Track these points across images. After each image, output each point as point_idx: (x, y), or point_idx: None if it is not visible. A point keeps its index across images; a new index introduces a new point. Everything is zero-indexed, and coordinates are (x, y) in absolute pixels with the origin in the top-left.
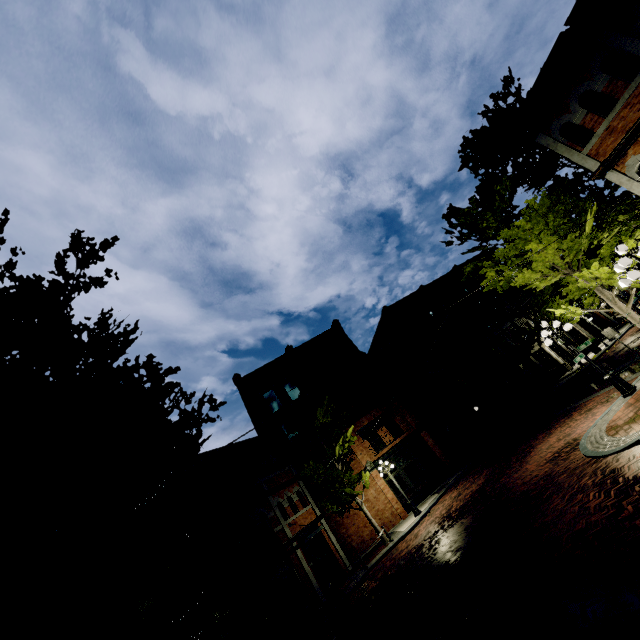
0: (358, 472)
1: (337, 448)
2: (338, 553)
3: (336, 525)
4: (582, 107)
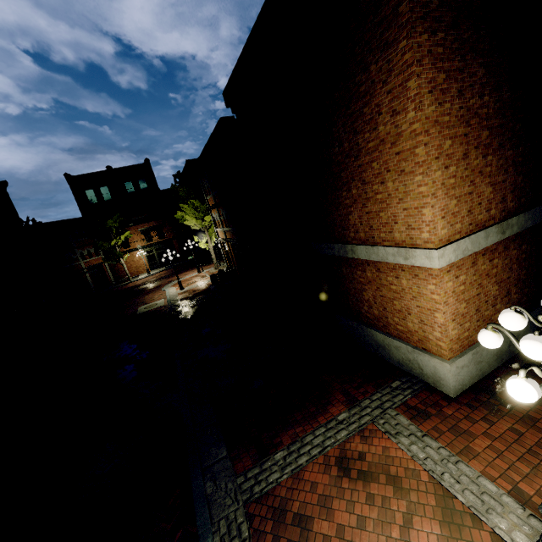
0: (133, 248)
1: (114, 241)
2: (110, 277)
3: (114, 266)
4: (207, 185)
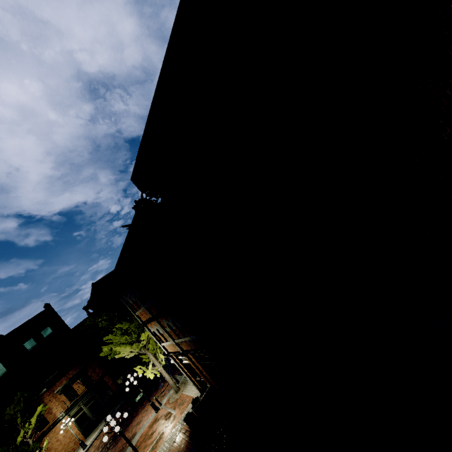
0: (53, 422)
1: (21, 435)
2: None
3: None
4: (132, 299)
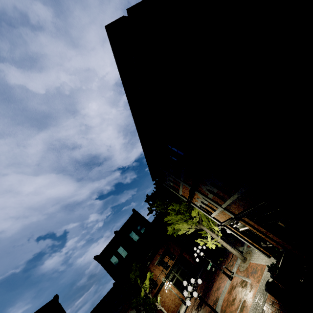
0: (160, 284)
1: (142, 292)
2: None
3: None
4: (171, 181)
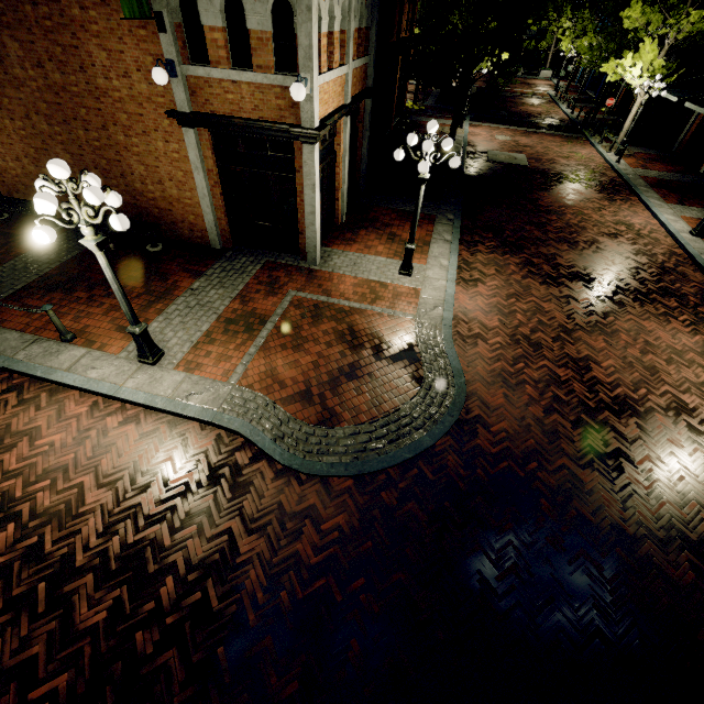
0: None
1: None
2: None
3: None
4: None
